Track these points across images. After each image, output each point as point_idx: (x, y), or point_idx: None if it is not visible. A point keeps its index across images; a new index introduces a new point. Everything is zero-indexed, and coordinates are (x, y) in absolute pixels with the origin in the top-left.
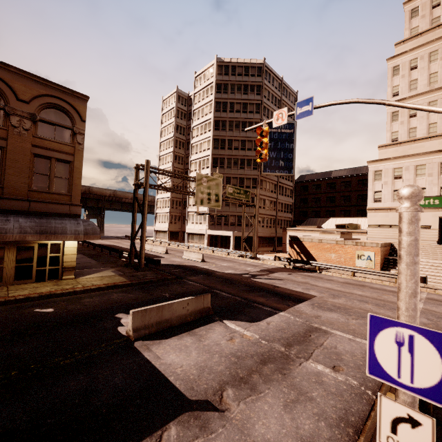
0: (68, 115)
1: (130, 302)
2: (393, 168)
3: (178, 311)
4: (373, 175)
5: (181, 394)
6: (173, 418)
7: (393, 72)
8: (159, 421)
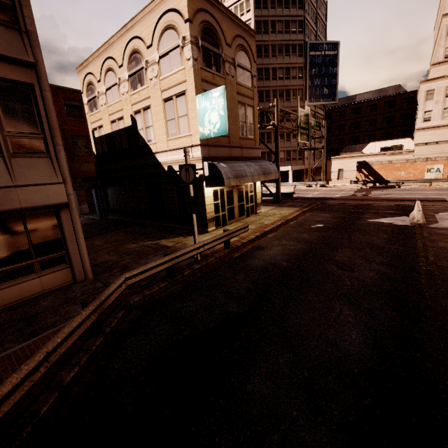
0: (248, 57)
1: (348, 216)
2: (446, 87)
3: None
4: (425, 95)
5: None
6: None
7: None
8: None
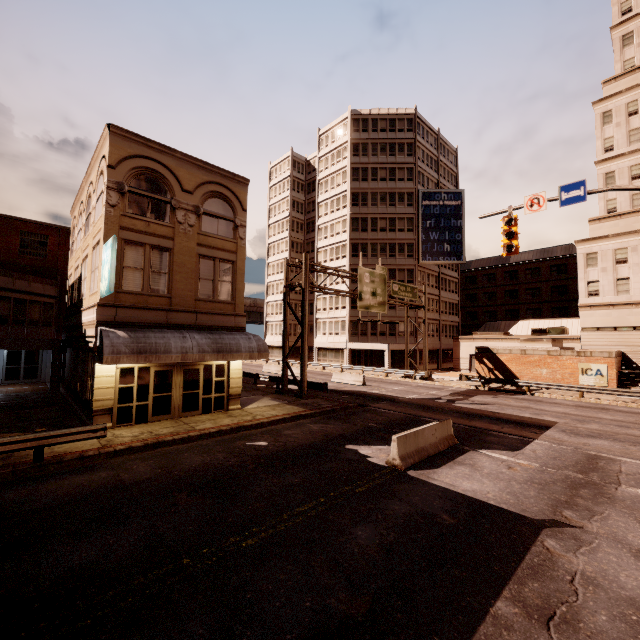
0: (229, 205)
1: (341, 433)
2: (613, 249)
3: (429, 438)
4: (585, 260)
5: (520, 515)
6: (538, 533)
7: (603, 119)
8: (527, 535)
